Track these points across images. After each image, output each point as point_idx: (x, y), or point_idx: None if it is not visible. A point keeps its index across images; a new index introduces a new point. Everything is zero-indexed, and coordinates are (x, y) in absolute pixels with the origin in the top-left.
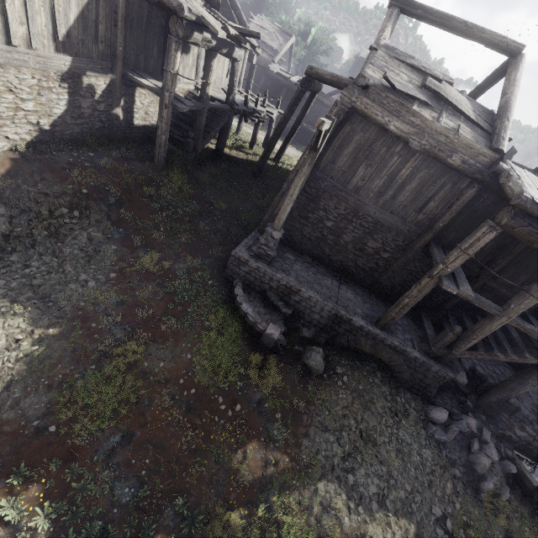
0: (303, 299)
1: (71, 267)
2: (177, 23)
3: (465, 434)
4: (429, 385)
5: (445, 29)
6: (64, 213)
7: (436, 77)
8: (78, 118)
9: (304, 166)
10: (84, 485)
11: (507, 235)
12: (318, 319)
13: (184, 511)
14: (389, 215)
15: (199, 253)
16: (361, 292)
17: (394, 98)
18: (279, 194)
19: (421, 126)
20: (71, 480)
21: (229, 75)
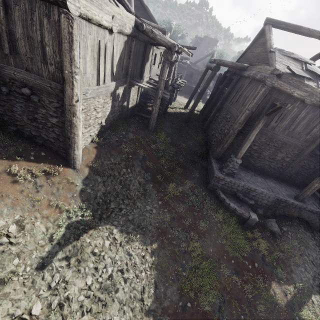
0: (258, 194)
1: (139, 203)
2: (168, 53)
3: None
4: None
5: (297, 33)
6: (124, 172)
7: (307, 63)
8: (113, 113)
9: (259, 124)
10: None
11: None
12: (266, 203)
13: None
14: (291, 139)
15: (188, 177)
16: (275, 181)
17: (296, 79)
18: (227, 136)
19: (311, 91)
20: None
21: (159, 66)
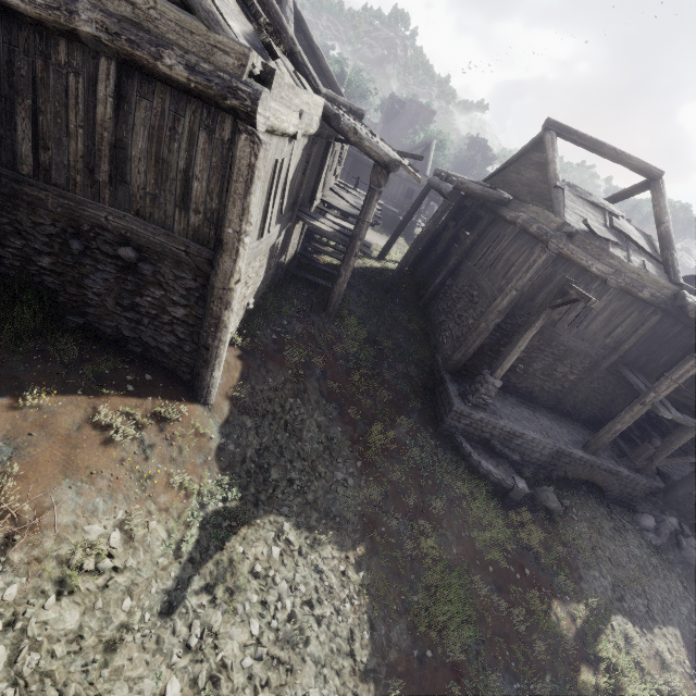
0: (526, 442)
1: (322, 468)
2: (381, 173)
3: (671, 533)
4: (635, 496)
5: (597, 153)
6: (291, 405)
7: (613, 213)
8: (264, 282)
9: (538, 321)
10: (485, 695)
11: (679, 350)
12: (537, 458)
13: (555, 686)
14: (581, 342)
15: (403, 409)
16: (550, 416)
17: (597, 245)
18: (475, 333)
19: (618, 267)
20: (472, 695)
21: (336, 172)
